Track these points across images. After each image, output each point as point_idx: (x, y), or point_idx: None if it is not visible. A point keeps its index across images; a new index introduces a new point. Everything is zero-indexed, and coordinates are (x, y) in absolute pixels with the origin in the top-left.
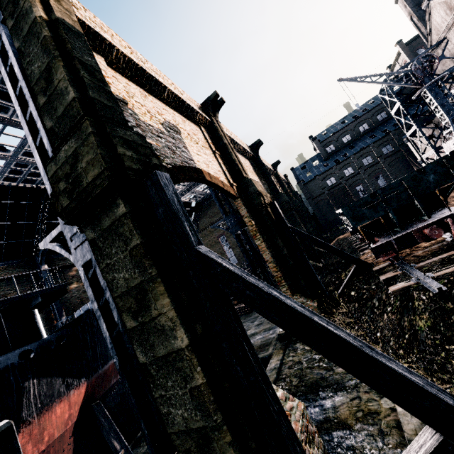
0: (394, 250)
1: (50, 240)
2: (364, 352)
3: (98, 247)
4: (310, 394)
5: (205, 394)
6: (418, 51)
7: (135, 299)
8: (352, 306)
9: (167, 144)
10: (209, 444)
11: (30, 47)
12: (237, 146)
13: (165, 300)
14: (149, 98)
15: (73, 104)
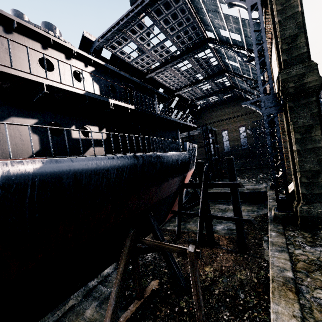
0: None
1: (250, 102)
2: None
3: (293, 109)
4: None
5: None
6: None
7: (305, 129)
8: None
9: None
10: (318, 174)
11: (288, 23)
12: None
13: (320, 131)
14: None
15: (304, 54)
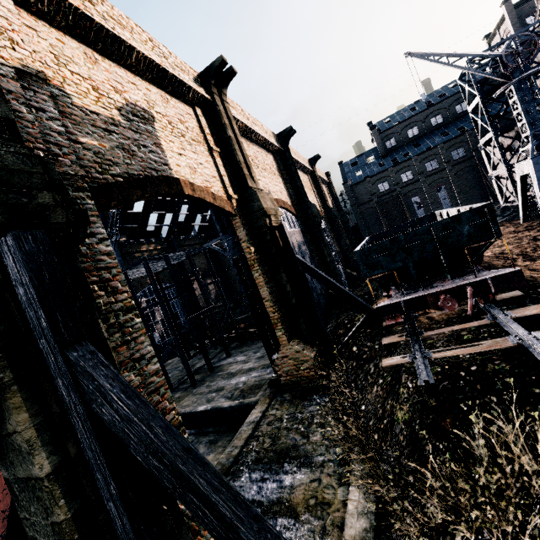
0: (402, 313)
1: None
2: (237, 531)
3: None
4: (275, 464)
5: (67, 532)
6: (528, 19)
7: None
8: (350, 364)
9: (121, 142)
10: None
11: None
12: (256, 136)
13: (21, 415)
14: (102, 64)
15: None
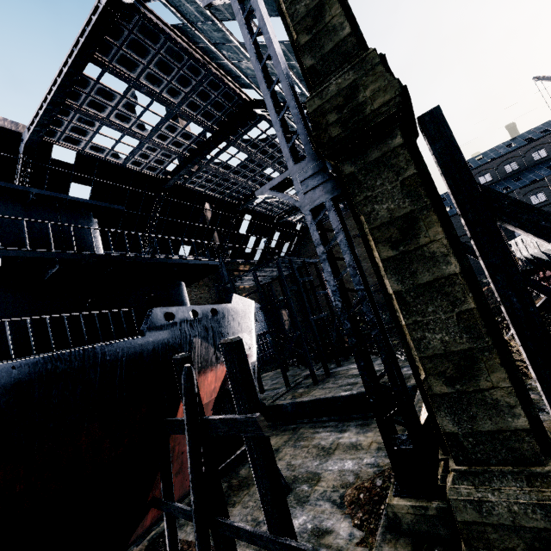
0: None
1: (271, 186)
2: None
3: (357, 180)
4: None
5: (477, 317)
6: None
7: (398, 228)
8: None
9: None
10: (474, 365)
11: None
12: None
13: (439, 228)
14: None
15: (348, 39)
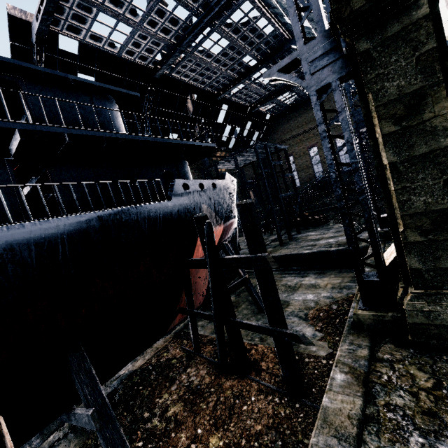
0: None
1: (279, 68)
2: None
3: (370, 58)
4: None
5: None
6: None
7: (405, 105)
8: None
9: None
10: None
11: None
12: None
13: (446, 103)
14: None
15: None
